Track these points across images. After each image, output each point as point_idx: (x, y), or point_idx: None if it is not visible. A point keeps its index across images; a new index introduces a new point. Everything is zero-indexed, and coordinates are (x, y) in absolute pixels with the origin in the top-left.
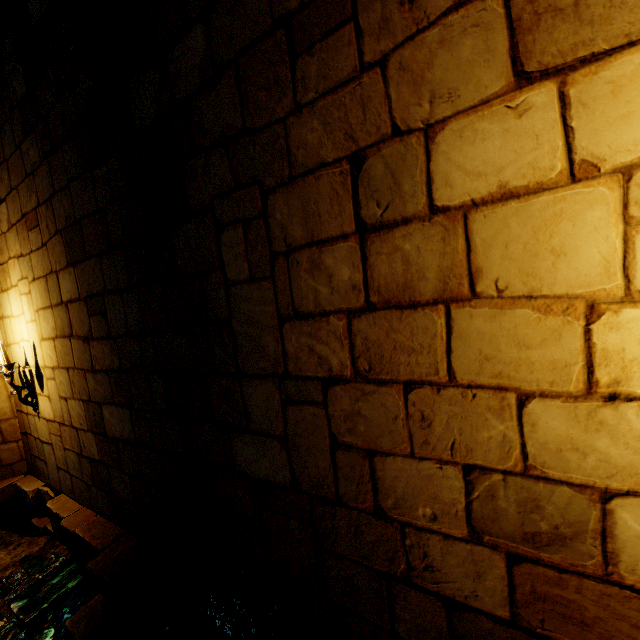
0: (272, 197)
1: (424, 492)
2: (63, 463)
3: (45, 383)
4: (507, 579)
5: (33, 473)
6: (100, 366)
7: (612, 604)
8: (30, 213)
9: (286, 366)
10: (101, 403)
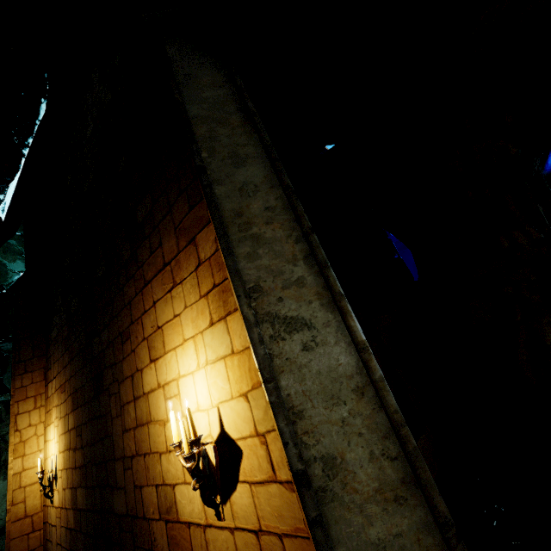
0: (120, 385)
1: (151, 501)
2: (59, 538)
3: (58, 481)
4: (166, 533)
5: None
6: (78, 464)
7: (180, 531)
8: (63, 385)
9: (124, 452)
10: (77, 487)
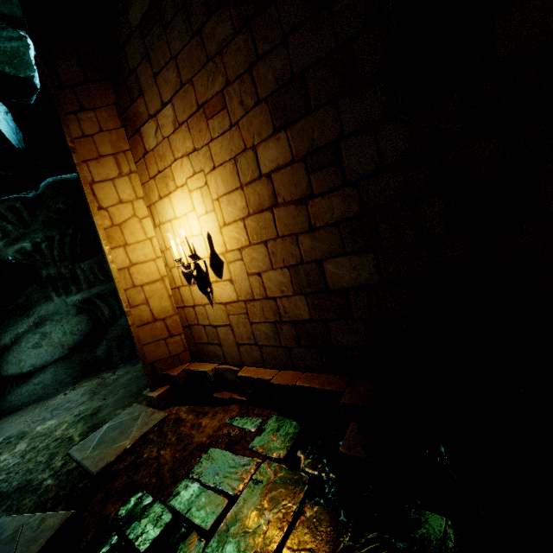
0: None
1: None
2: (248, 338)
3: (225, 268)
4: None
5: (198, 359)
6: (323, 222)
7: None
8: (211, 99)
9: None
10: (322, 259)
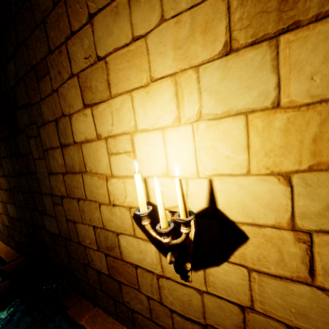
0: (40, 129)
1: (87, 235)
2: None
3: None
4: (106, 262)
5: None
6: (4, 187)
7: (124, 267)
8: None
9: (52, 191)
10: (6, 203)
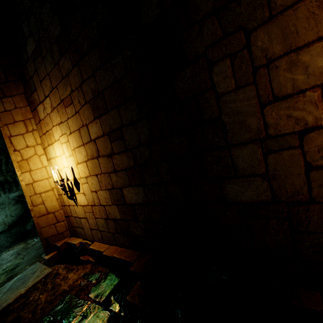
0: (254, 34)
1: None
2: (95, 226)
3: (81, 186)
4: None
5: (74, 235)
6: (120, 168)
7: None
8: (66, 98)
9: (267, 132)
10: (121, 187)
